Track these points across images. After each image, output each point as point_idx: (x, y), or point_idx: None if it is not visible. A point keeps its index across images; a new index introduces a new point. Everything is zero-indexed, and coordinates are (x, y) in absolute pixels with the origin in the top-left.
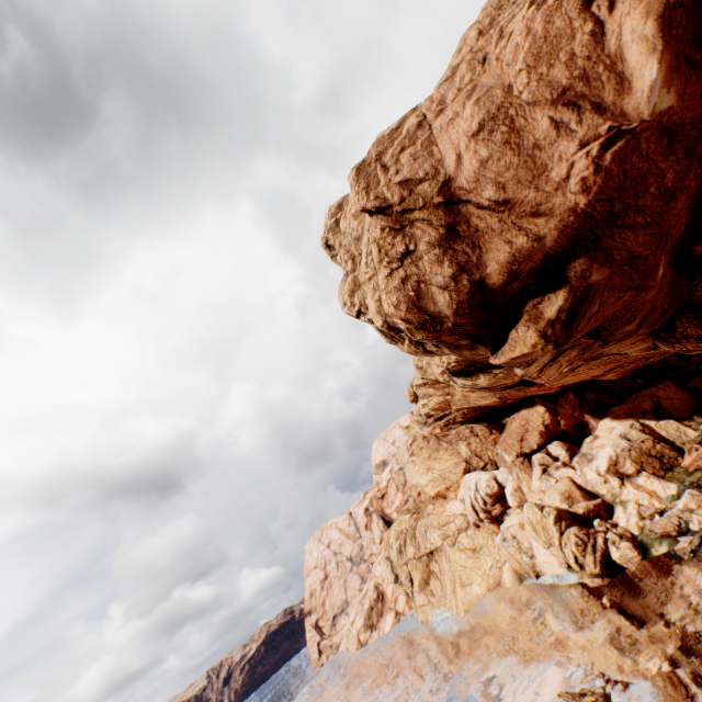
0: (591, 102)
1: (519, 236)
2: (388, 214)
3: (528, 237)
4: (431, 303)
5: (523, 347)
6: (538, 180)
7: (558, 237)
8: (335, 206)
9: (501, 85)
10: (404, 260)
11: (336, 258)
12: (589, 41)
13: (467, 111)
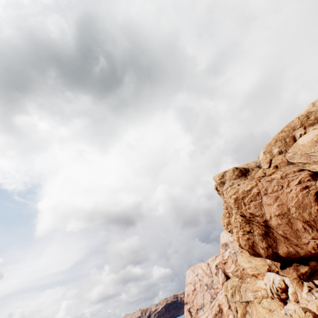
0: (316, 228)
1: (290, 247)
2: (244, 217)
3: (293, 249)
4: (257, 249)
5: (291, 276)
6: (297, 238)
7: (305, 254)
8: (220, 175)
9: (286, 205)
10: (248, 233)
11: (219, 194)
12: (316, 211)
13: (274, 206)
